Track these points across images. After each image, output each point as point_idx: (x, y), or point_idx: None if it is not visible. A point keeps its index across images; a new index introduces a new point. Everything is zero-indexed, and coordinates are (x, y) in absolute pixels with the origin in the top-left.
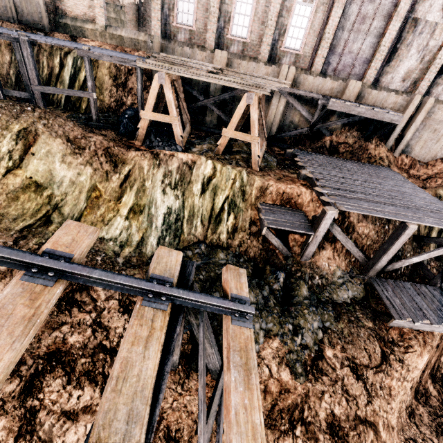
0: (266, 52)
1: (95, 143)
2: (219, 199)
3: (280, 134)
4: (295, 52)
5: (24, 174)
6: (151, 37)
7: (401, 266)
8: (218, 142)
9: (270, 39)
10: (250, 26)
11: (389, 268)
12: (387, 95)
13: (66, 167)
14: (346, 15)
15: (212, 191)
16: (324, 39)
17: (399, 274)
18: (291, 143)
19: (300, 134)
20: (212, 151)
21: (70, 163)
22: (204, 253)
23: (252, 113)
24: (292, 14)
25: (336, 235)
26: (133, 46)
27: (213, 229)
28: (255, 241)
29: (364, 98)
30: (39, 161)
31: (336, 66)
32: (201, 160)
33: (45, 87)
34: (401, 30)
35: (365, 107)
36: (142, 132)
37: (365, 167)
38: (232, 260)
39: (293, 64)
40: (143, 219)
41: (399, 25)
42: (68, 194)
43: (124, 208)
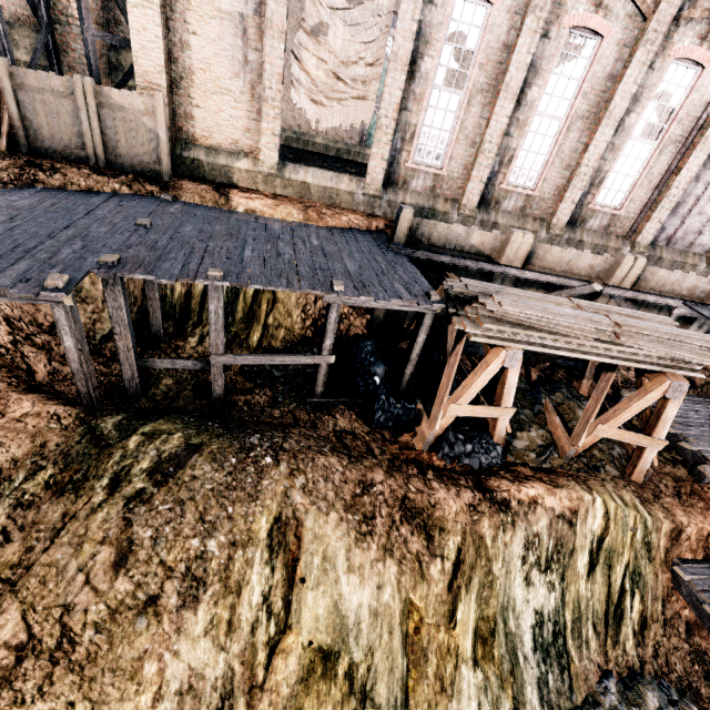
0: (566, 214)
1: (385, 496)
2: (616, 572)
3: None
4: (611, 212)
5: (298, 639)
6: (365, 187)
7: None
8: (580, 443)
9: (579, 194)
10: (544, 171)
11: None
12: None
13: (357, 582)
14: (707, 160)
15: (606, 561)
16: (668, 195)
17: None
18: None
19: None
20: (554, 447)
21: (360, 566)
22: (621, 703)
23: (670, 408)
24: (618, 155)
25: None
26: (326, 200)
27: (613, 636)
28: (674, 636)
29: None
30: (315, 591)
31: (674, 232)
32: (584, 506)
33: (238, 356)
34: None
35: None
36: (437, 432)
37: None
38: (669, 708)
39: (603, 229)
40: (500, 649)
41: None
42: (374, 649)
43: (465, 634)
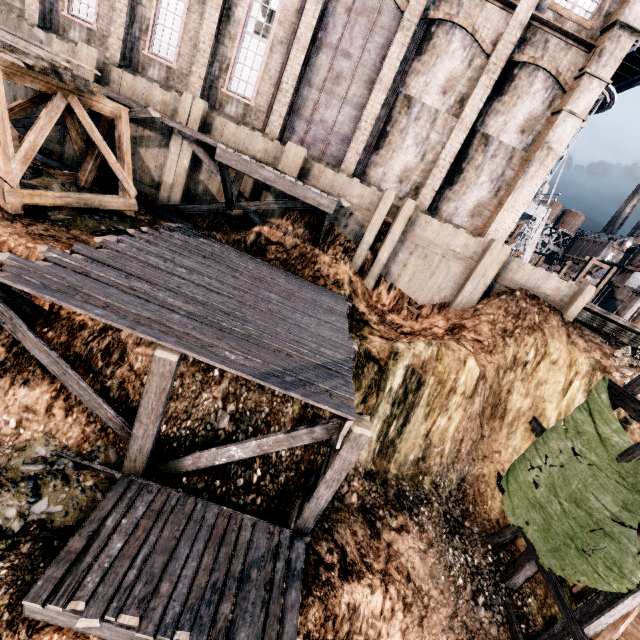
0: (197, 88)
1: None
2: None
3: (185, 205)
4: (243, 101)
5: None
6: (23, 20)
7: (213, 464)
8: None
9: (204, 71)
10: (178, 46)
11: (190, 465)
12: (348, 182)
13: None
14: (314, 67)
15: None
16: (282, 90)
17: (240, 486)
18: (205, 225)
19: (222, 215)
20: None
21: None
22: None
23: None
24: (239, 47)
25: (34, 352)
26: None
27: None
28: None
29: (315, 178)
30: None
31: (304, 136)
32: None
33: None
34: (391, 107)
35: (276, 172)
36: None
37: (285, 279)
38: None
39: (241, 118)
40: None
41: (384, 98)
42: None
43: None
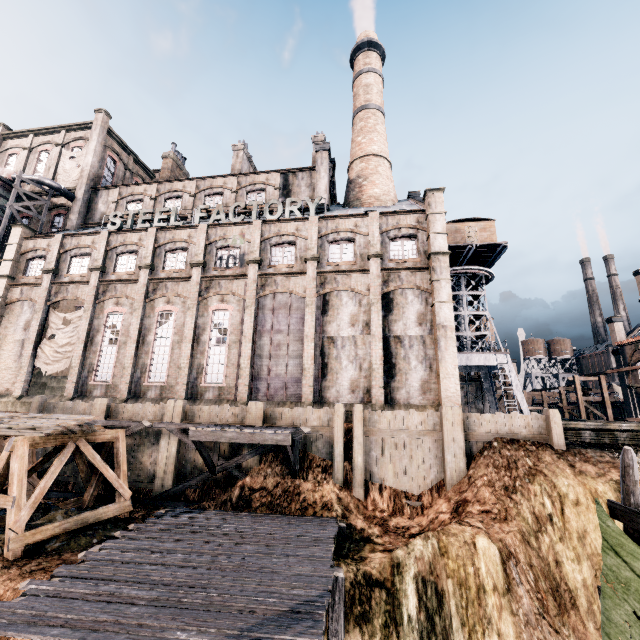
0: (182, 391)
1: None
2: None
3: (176, 487)
4: (217, 386)
5: None
6: (63, 398)
7: None
8: None
9: (186, 379)
10: (167, 371)
11: None
12: (304, 411)
13: None
14: (260, 346)
15: None
16: (242, 368)
17: None
18: (196, 498)
19: (210, 482)
20: None
21: None
22: None
23: (13, 462)
24: (208, 355)
25: None
26: None
27: None
28: None
29: (278, 419)
30: None
31: (267, 390)
32: None
33: None
34: (322, 347)
35: (237, 430)
36: None
37: (268, 524)
38: None
39: (218, 397)
40: None
41: (314, 344)
42: None
43: None
